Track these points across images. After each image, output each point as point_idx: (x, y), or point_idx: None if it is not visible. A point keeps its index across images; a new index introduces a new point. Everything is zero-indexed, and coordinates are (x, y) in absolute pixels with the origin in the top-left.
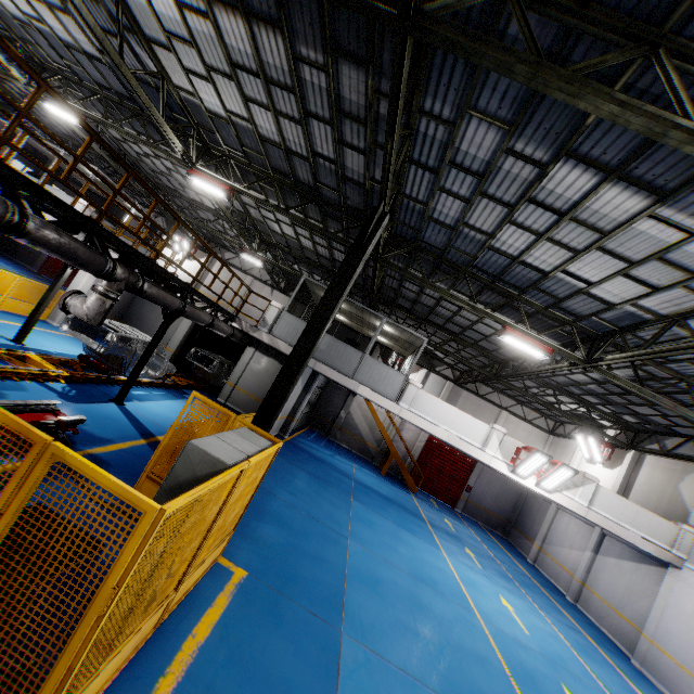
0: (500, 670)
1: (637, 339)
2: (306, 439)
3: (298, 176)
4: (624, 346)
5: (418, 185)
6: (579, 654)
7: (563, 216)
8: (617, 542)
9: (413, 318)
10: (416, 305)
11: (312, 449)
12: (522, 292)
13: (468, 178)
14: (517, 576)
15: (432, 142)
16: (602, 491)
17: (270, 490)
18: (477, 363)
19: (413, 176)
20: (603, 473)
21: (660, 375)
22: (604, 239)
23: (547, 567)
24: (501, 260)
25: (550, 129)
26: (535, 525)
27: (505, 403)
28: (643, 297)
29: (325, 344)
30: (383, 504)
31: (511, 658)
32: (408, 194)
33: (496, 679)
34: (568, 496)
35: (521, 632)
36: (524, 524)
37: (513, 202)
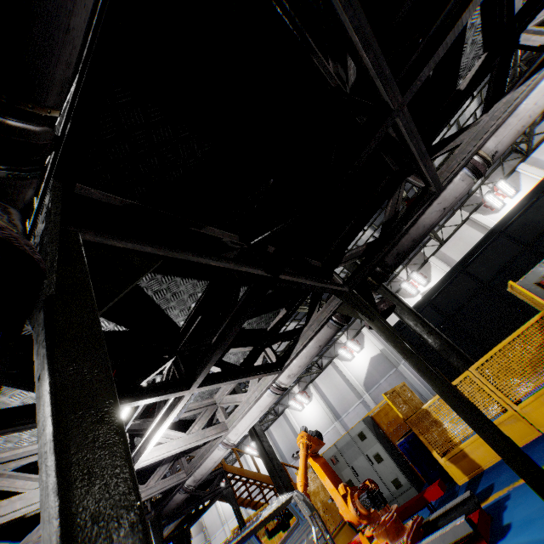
0: None
1: None
2: None
3: None
4: None
5: None
6: None
7: None
8: None
9: None
10: None
11: None
12: None
13: None
14: None
15: None
16: None
17: None
18: None
19: None
20: None
21: None
22: None
23: None
24: None
25: None
26: None
27: None
28: None
29: None
30: None
31: None
32: None
33: None
34: None
35: None
36: None
37: None
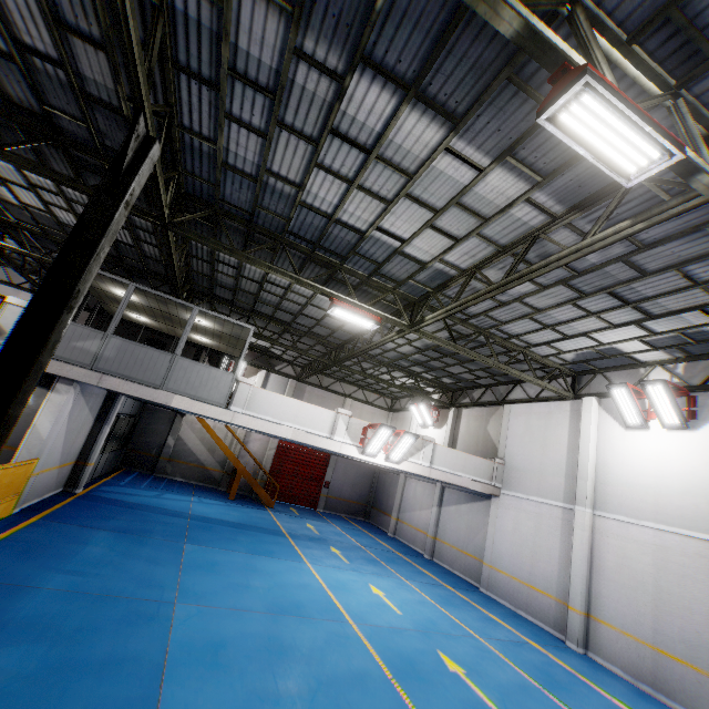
0: (381, 679)
1: (446, 299)
2: (116, 486)
3: (9, 93)
4: (437, 308)
5: (197, 111)
6: (445, 609)
7: (369, 153)
8: (454, 491)
9: (239, 311)
10: (238, 293)
11: (126, 496)
12: (343, 260)
13: (259, 98)
14: (383, 555)
15: (198, 33)
16: (438, 449)
17: (25, 583)
18: (316, 354)
19: (187, 94)
20: (435, 434)
21: (466, 333)
22: (410, 182)
23: (405, 535)
24: (317, 221)
25: (339, 19)
26: (390, 499)
27: (348, 391)
28: (448, 251)
29: (114, 349)
30: (231, 534)
31: (390, 655)
32: (188, 126)
33: (378, 695)
34: (414, 461)
35: (394, 616)
36: (381, 501)
37: (316, 136)
